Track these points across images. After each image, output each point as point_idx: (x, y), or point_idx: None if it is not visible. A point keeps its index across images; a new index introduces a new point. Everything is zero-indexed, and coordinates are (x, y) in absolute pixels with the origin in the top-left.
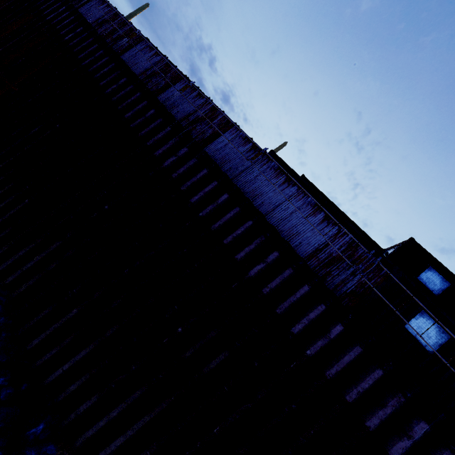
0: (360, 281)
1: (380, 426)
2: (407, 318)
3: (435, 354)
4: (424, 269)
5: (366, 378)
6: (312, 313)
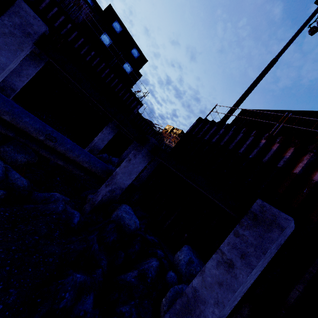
0: (84, 18)
1: (84, 54)
2: (100, 35)
3: (108, 48)
4: (114, 21)
5: (79, 41)
6: (60, 19)
